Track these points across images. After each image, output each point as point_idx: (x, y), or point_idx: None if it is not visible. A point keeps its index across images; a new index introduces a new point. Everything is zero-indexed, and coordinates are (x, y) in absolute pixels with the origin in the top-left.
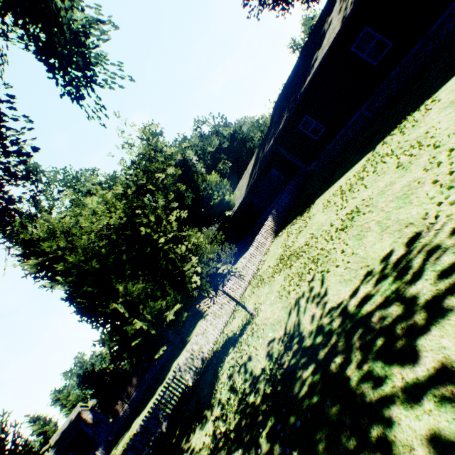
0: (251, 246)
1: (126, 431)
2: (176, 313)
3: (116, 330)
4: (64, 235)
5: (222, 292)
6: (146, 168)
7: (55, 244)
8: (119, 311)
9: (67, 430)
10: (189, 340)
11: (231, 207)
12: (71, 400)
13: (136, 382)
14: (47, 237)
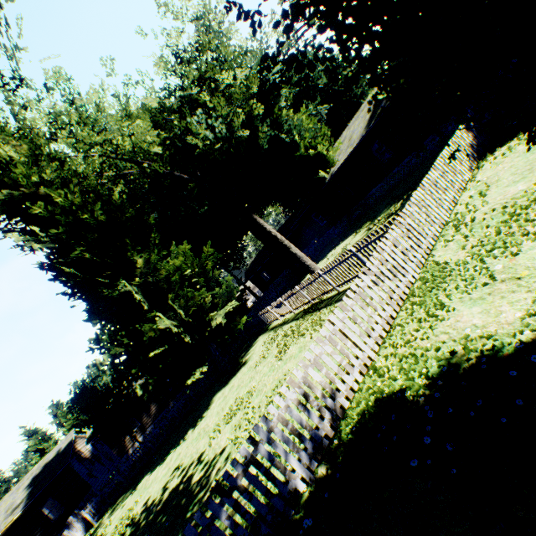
0: (432, 167)
1: (130, 488)
2: (227, 317)
3: (125, 328)
4: (52, 162)
5: (377, 248)
6: (199, 70)
7: (36, 175)
8: (134, 301)
9: (50, 464)
10: (244, 362)
11: (326, 168)
12: (71, 419)
13: (155, 411)
14: (24, 162)
